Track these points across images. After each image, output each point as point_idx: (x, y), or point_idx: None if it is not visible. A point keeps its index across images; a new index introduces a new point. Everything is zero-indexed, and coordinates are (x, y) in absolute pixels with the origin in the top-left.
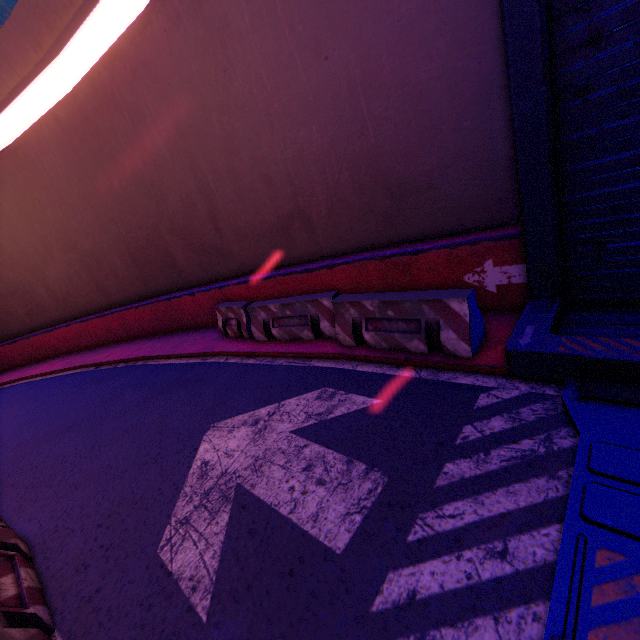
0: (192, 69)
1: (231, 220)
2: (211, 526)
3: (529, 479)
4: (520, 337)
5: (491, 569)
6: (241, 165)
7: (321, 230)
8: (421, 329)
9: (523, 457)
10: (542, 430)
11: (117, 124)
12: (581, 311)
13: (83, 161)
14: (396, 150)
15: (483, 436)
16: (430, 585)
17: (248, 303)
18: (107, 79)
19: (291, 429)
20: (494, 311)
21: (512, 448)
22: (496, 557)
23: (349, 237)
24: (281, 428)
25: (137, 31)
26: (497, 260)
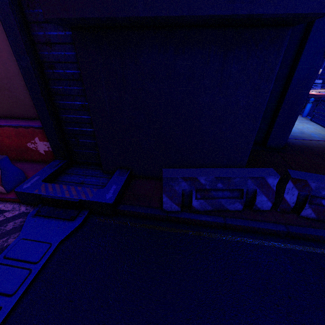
0: None
1: None
2: None
3: None
4: (27, 183)
5: None
6: None
7: None
8: None
9: None
10: (8, 235)
11: None
12: (75, 167)
13: None
14: None
15: None
16: None
17: None
18: None
19: None
20: (46, 163)
21: None
22: None
23: None
24: None
25: None
26: (40, 138)
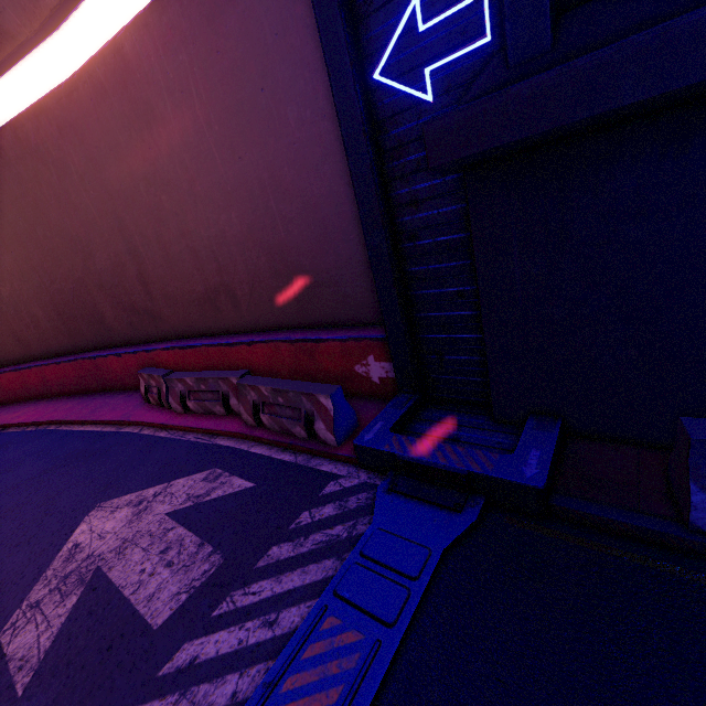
0: (119, 139)
1: (161, 284)
2: (58, 609)
3: (323, 560)
4: (368, 432)
5: (258, 636)
6: (169, 235)
7: (245, 306)
8: (301, 417)
9: (329, 541)
10: (354, 517)
11: (41, 175)
12: (433, 407)
13: (2, 205)
14: (302, 247)
15: (312, 522)
16: (210, 651)
17: (169, 372)
18: (31, 131)
19: (167, 511)
20: (379, 399)
21: (326, 533)
22: (266, 626)
23: (270, 315)
24: (159, 510)
25: (63, 94)
26: (377, 356)
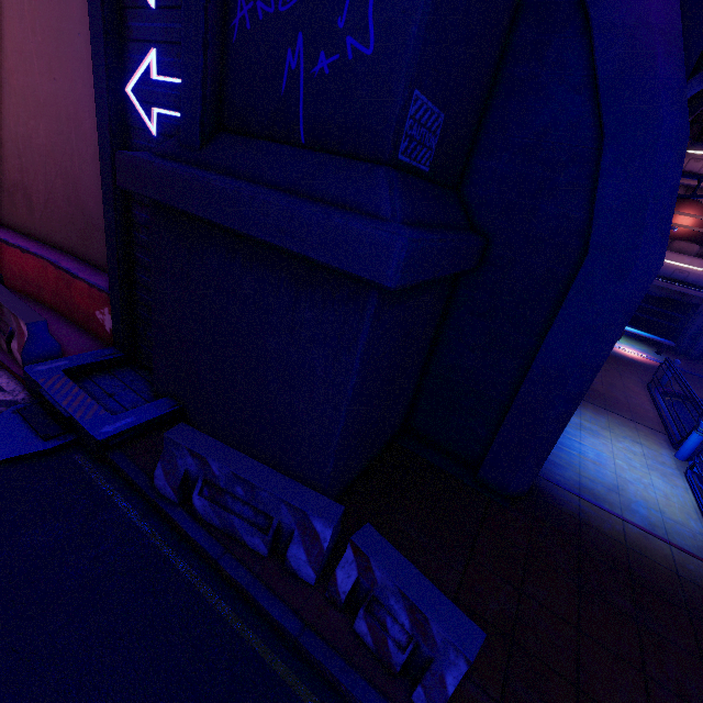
0: None
1: None
2: None
3: None
4: (46, 365)
5: None
6: None
7: (38, 214)
8: (7, 333)
9: None
10: None
11: None
12: (132, 368)
13: None
14: (90, 189)
15: None
16: None
17: None
18: None
19: None
20: (108, 346)
21: None
22: None
23: (58, 234)
24: None
25: None
26: (110, 310)
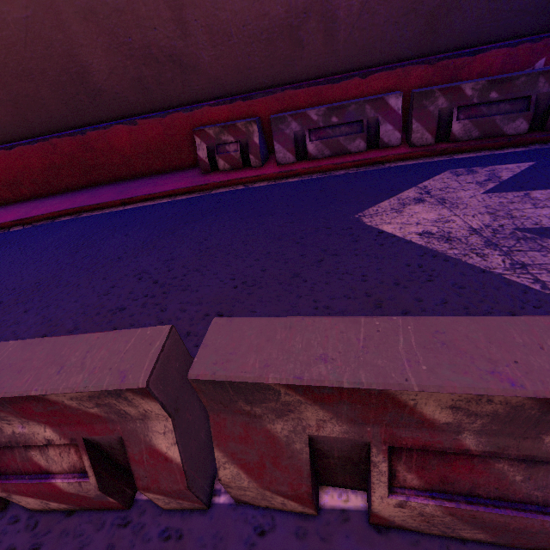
0: None
1: (207, 7)
2: None
3: None
4: None
5: None
6: None
7: (345, 33)
8: (530, 106)
9: None
10: None
11: None
12: None
13: None
14: None
15: None
16: None
17: (258, 118)
18: None
19: (480, 192)
20: None
21: None
22: None
23: (377, 45)
24: (465, 194)
25: None
26: (549, 59)
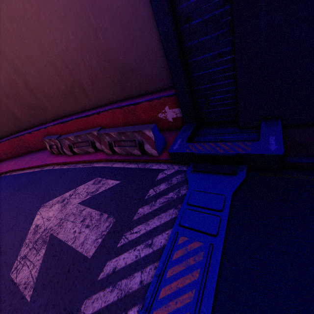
0: None
1: (40, 89)
2: (36, 257)
3: (167, 210)
4: (175, 145)
5: (145, 252)
6: (34, 55)
7: (90, 93)
8: (136, 145)
9: (168, 201)
10: (178, 187)
11: None
12: (204, 128)
13: None
14: (116, 47)
15: (156, 193)
16: (122, 264)
17: (59, 136)
18: None
19: (79, 202)
20: (173, 130)
21: (165, 197)
22: (148, 247)
23: (105, 96)
24: (74, 202)
25: None
26: (170, 106)
